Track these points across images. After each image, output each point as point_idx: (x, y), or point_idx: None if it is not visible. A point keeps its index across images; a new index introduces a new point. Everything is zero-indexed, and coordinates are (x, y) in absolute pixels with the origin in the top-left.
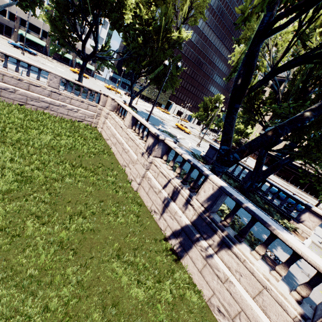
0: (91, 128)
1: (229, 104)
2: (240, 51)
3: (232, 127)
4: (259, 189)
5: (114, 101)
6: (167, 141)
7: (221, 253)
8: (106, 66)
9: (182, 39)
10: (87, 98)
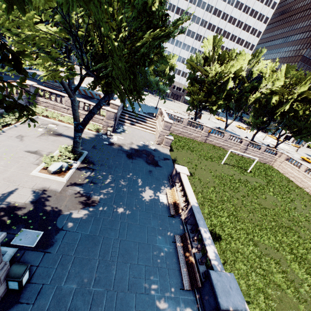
0: (272, 167)
1: None
2: None
3: None
4: None
5: (287, 156)
6: None
7: None
8: (267, 130)
9: None
10: (271, 153)
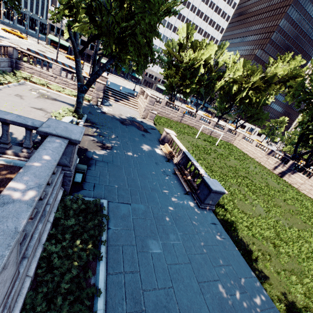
0: (232, 144)
1: (296, 144)
2: (301, 119)
3: (297, 149)
4: (307, 171)
5: (244, 135)
6: (276, 152)
7: (293, 174)
8: (228, 115)
9: (269, 103)
10: (232, 133)
